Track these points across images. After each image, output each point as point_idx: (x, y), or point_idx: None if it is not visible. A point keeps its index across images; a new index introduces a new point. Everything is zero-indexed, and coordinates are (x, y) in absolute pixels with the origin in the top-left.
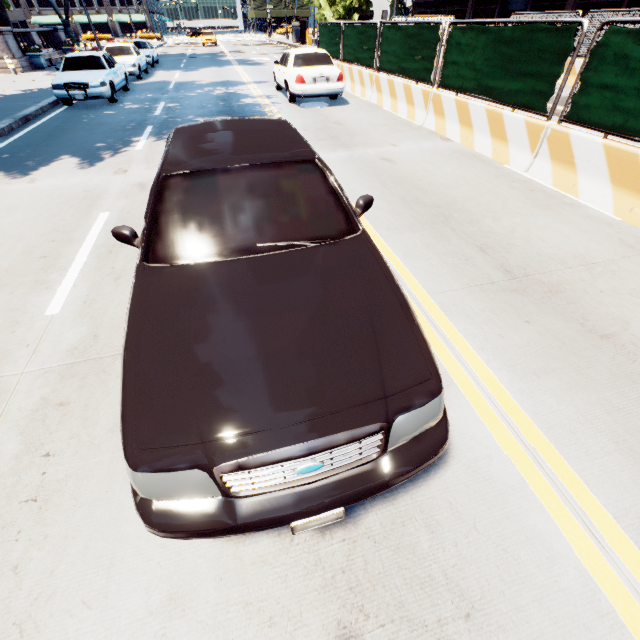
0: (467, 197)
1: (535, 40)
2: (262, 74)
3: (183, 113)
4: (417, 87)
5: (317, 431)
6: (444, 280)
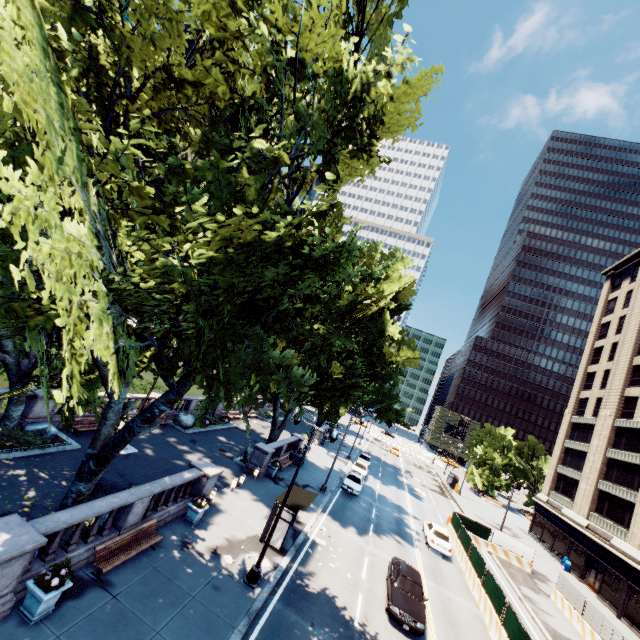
0: (464, 626)
1: (500, 593)
2: (418, 510)
3: (382, 522)
4: (477, 579)
5: (410, 615)
6: (440, 633)
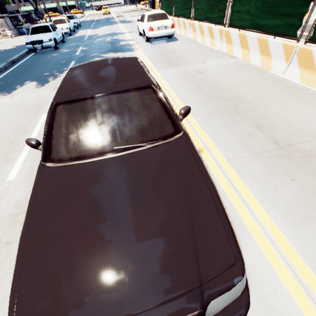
0: (247, 93)
1: None
2: (132, 27)
3: (90, 52)
4: (216, 27)
5: None
6: (236, 150)
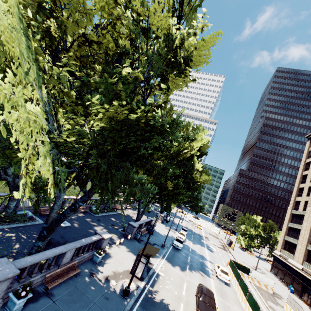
0: None
1: (257, 305)
2: (212, 258)
3: (193, 264)
4: (243, 296)
5: None
6: None
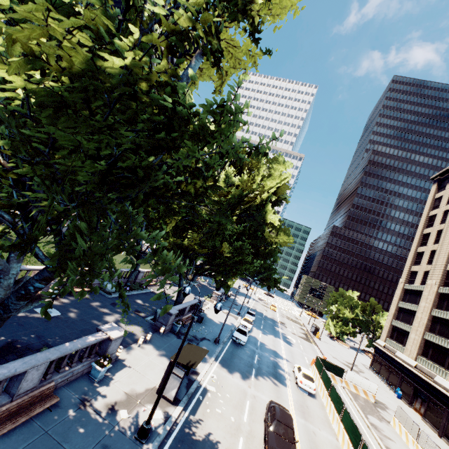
0: None
1: (356, 431)
2: (290, 354)
3: (262, 366)
4: (336, 414)
5: None
6: None
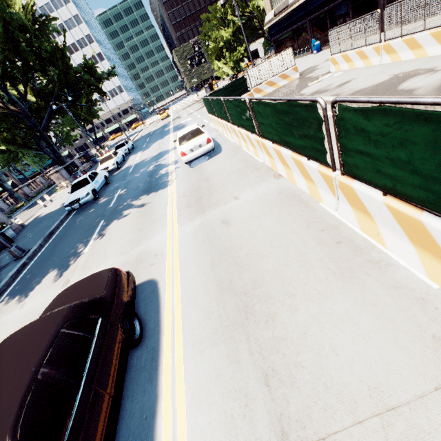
0: (274, 270)
1: (296, 112)
2: None
3: (124, 199)
4: (252, 137)
5: None
6: None
